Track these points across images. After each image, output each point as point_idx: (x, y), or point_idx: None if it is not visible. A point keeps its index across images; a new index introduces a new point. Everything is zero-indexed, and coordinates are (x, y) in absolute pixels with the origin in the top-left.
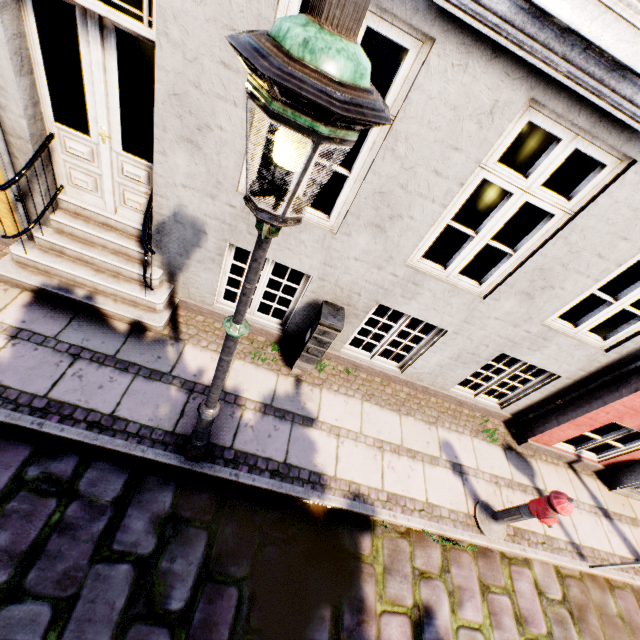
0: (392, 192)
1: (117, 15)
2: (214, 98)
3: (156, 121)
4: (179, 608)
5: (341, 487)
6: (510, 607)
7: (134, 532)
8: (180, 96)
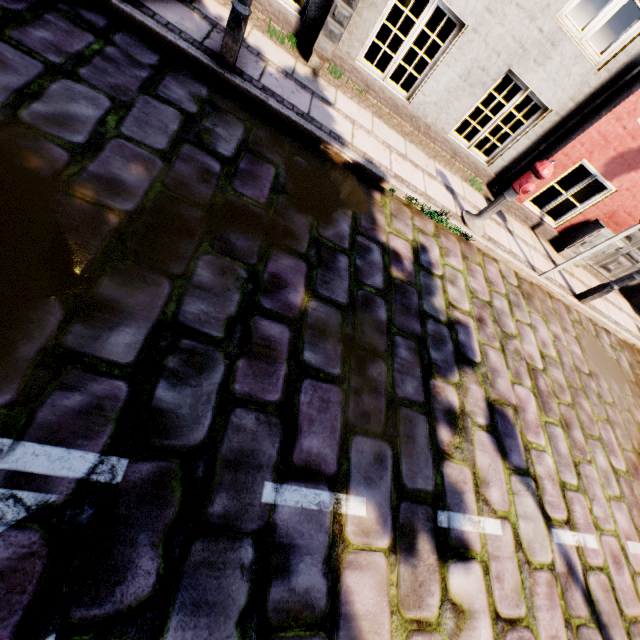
0: None
1: None
2: None
3: None
4: (226, 155)
5: (357, 152)
6: (482, 273)
7: (176, 94)
8: None
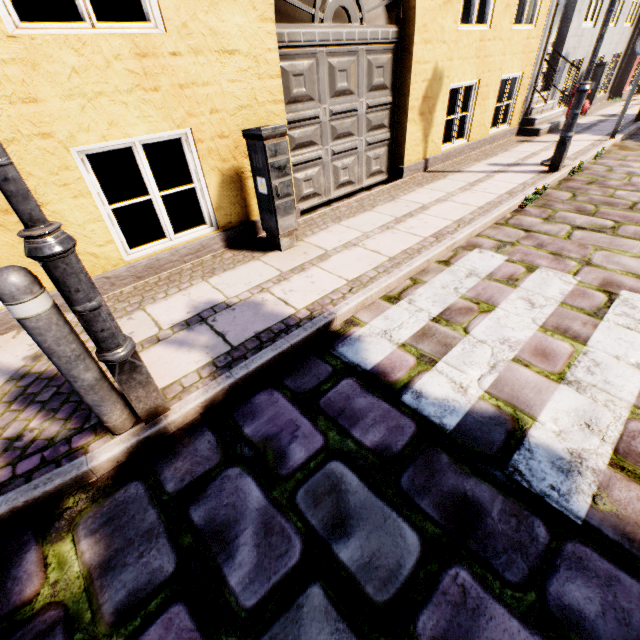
0: None
1: None
2: None
3: (575, 8)
4: None
5: None
6: None
7: None
8: None
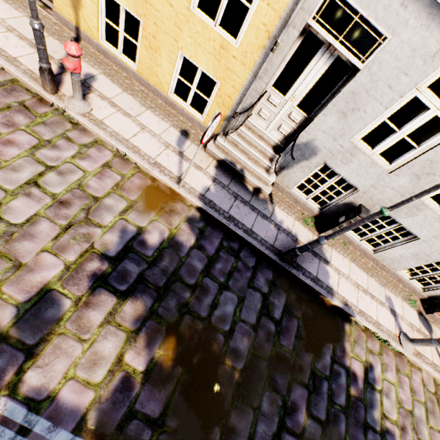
0: (438, 162)
1: (350, 55)
2: (372, 99)
3: (333, 101)
4: (277, 318)
5: (339, 297)
6: (408, 383)
7: (260, 282)
8: (354, 94)
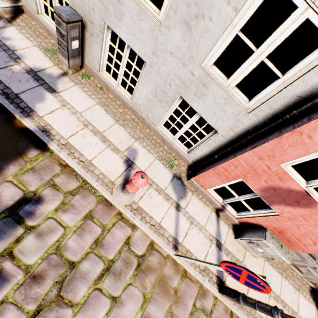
0: None
1: None
2: None
3: None
4: None
5: (40, 122)
6: (98, 234)
7: None
8: None
